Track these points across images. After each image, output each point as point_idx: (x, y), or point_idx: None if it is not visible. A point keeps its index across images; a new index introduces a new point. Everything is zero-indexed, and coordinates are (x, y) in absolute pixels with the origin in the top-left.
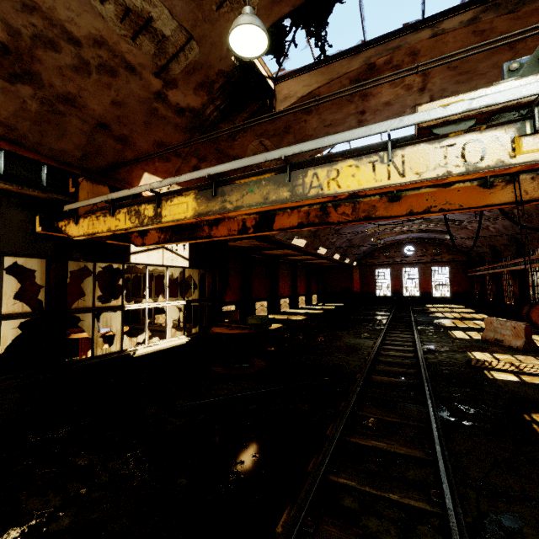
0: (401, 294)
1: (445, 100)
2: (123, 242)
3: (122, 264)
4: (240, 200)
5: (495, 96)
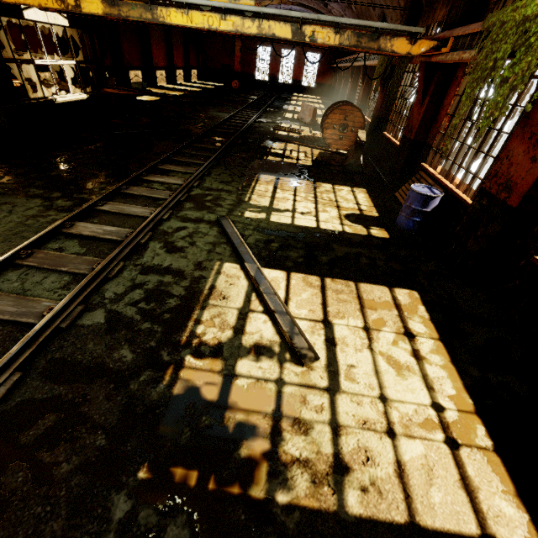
0: (277, 80)
1: None
2: None
3: (18, 19)
4: (128, 13)
5: (214, 3)
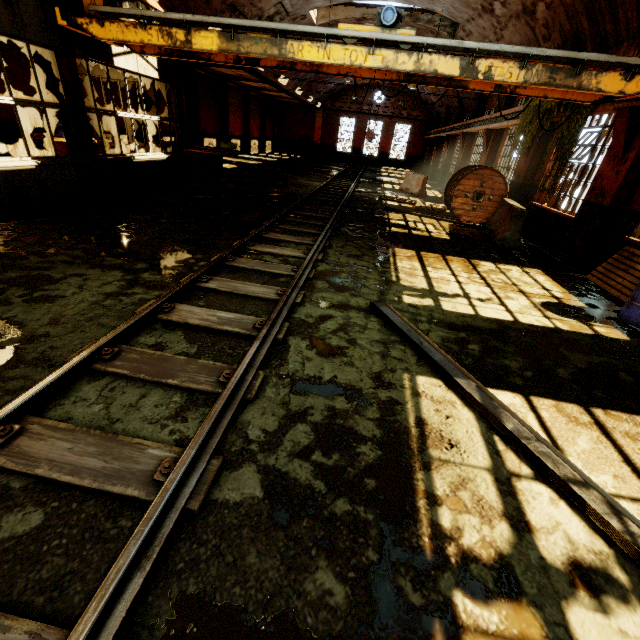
0: (361, 152)
1: (348, 25)
2: (117, 45)
3: (107, 66)
4: (250, 48)
5: (363, 33)
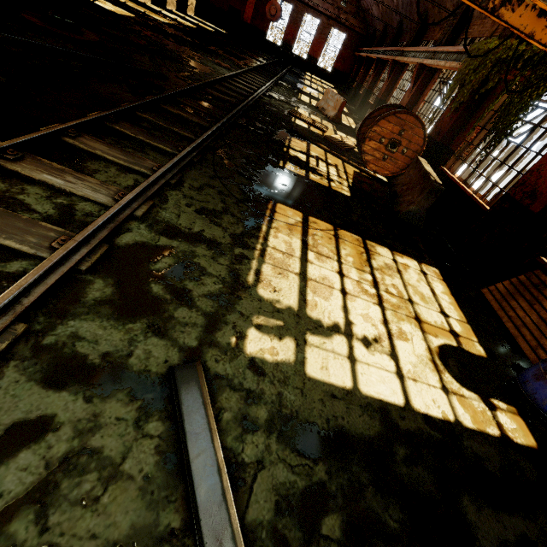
0: (290, 48)
1: None
2: None
3: None
4: None
5: None
